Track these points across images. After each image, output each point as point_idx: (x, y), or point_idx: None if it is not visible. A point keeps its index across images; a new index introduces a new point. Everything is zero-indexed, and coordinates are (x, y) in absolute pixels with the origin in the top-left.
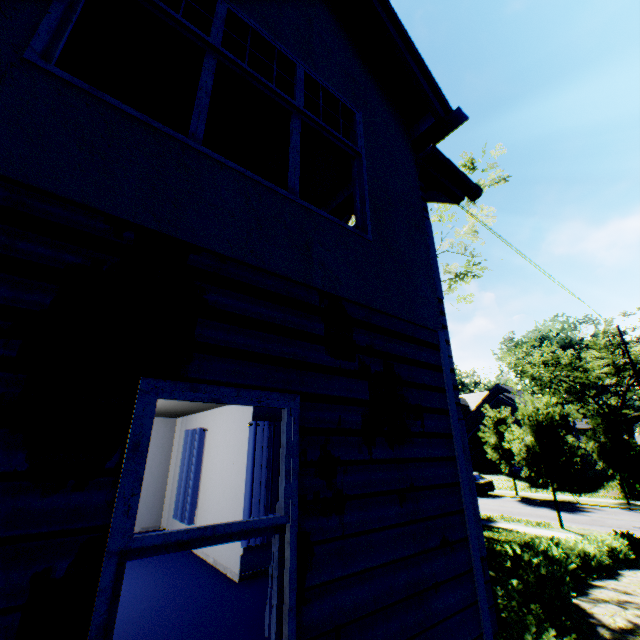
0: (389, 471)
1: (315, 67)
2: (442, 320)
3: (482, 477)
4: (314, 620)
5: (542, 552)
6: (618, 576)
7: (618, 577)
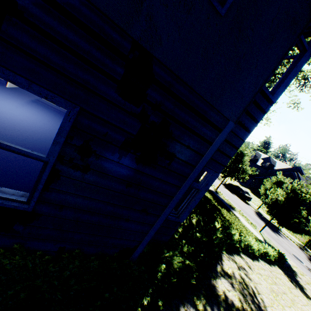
0: (128, 171)
1: None
2: (258, 116)
3: (248, 194)
4: (51, 198)
5: (229, 234)
6: (255, 260)
7: (255, 260)
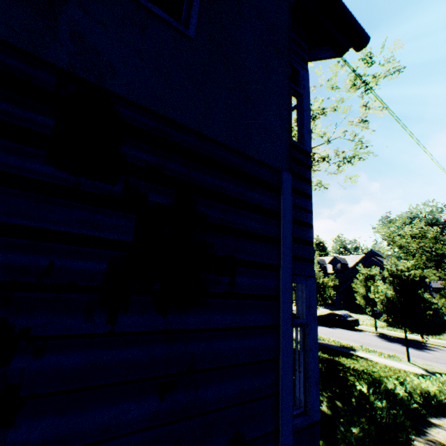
0: (148, 347)
1: None
2: (306, 173)
3: (350, 316)
4: None
5: (388, 391)
6: None
7: None
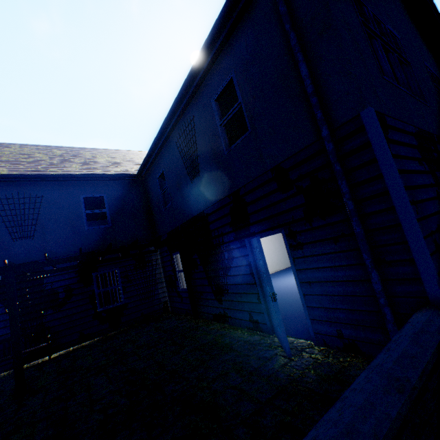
0: None
1: (438, 74)
2: None
3: None
4: None
5: None
6: None
7: None
